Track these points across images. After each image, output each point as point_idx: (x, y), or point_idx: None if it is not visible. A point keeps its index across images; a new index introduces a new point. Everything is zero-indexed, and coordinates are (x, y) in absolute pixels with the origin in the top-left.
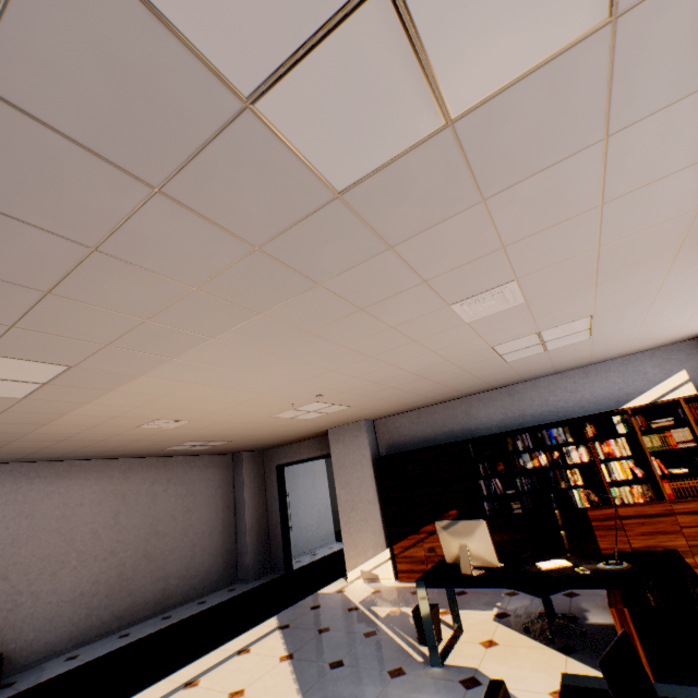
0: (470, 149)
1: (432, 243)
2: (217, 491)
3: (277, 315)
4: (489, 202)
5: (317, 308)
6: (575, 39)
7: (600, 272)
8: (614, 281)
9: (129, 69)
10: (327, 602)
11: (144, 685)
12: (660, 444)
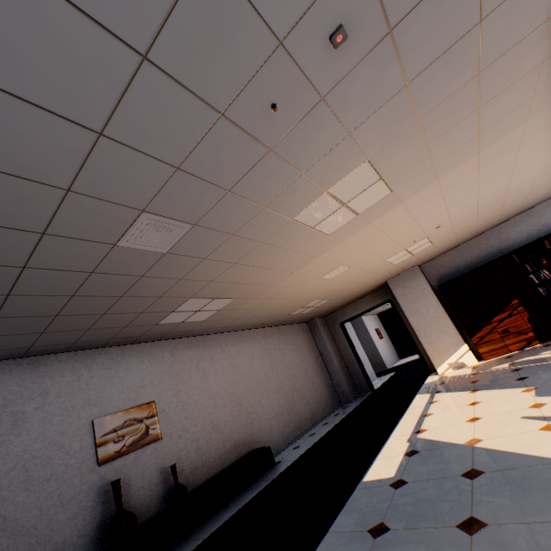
0: None
1: None
2: (309, 347)
3: (529, 124)
4: None
5: None
6: None
7: None
8: None
9: None
10: (445, 380)
11: (391, 426)
12: None
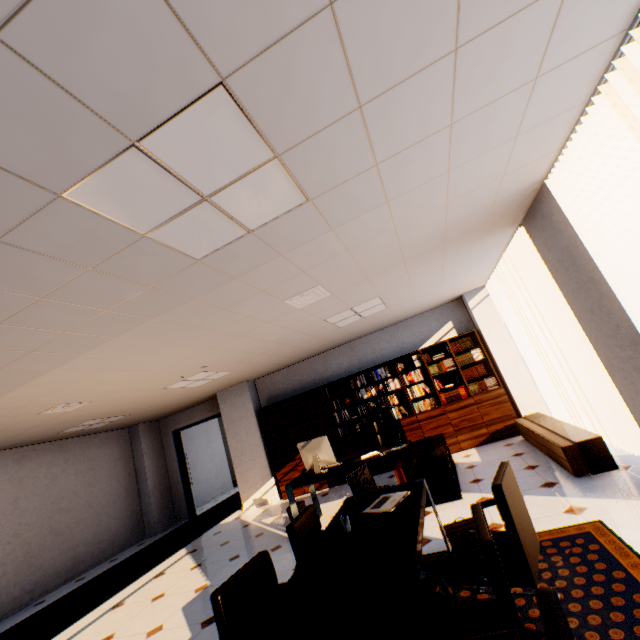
0: (265, 239)
1: (260, 274)
2: (117, 463)
3: (166, 319)
4: (285, 255)
5: (194, 312)
6: (297, 206)
7: (368, 276)
8: (380, 279)
9: (84, 230)
10: (227, 527)
11: (74, 620)
12: (438, 370)
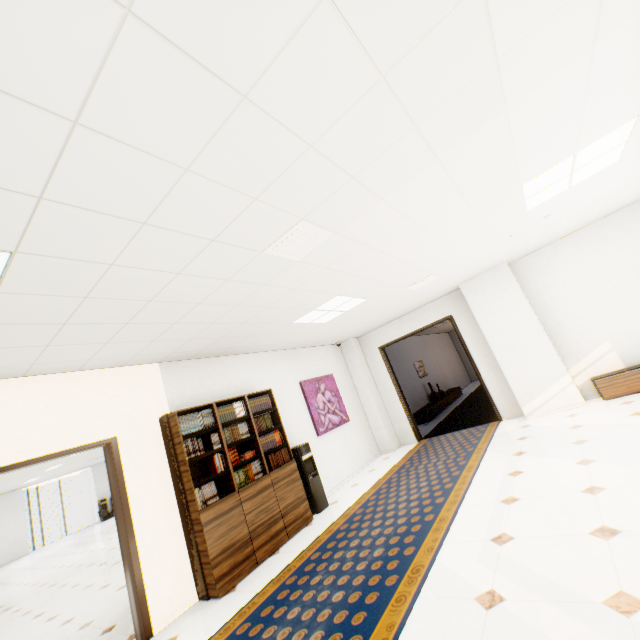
0: None
1: None
2: (452, 347)
3: None
4: None
5: None
6: None
7: None
8: None
9: None
10: None
11: None
12: None
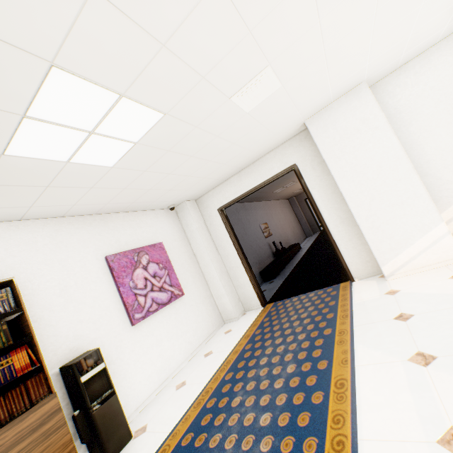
0: None
1: None
2: (291, 211)
3: None
4: None
5: None
6: None
7: None
8: None
9: None
10: None
11: None
12: None
